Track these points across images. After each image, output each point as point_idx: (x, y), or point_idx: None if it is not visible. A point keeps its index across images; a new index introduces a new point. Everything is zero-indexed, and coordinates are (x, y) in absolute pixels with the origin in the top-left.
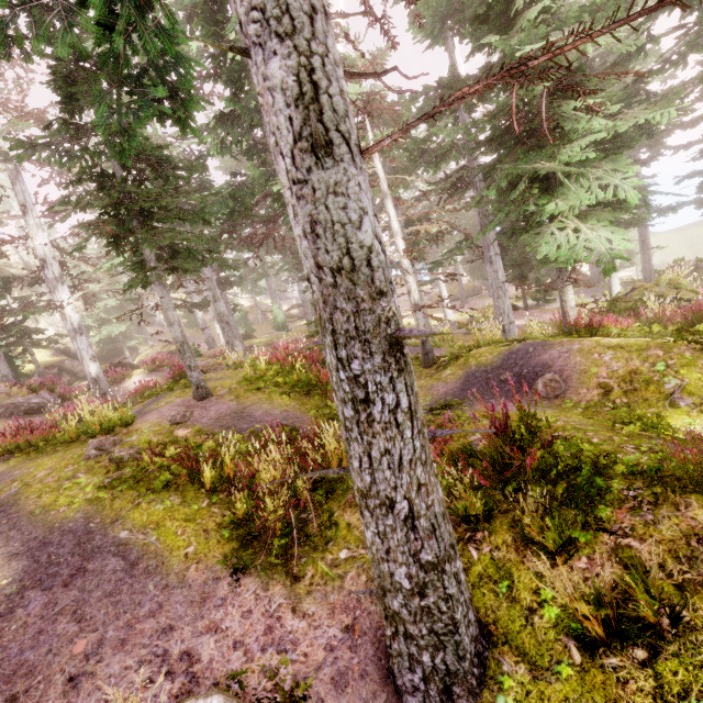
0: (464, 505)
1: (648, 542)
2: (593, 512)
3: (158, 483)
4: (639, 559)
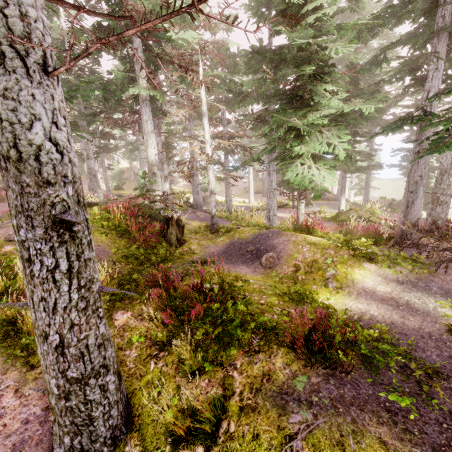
0: (156, 333)
1: (243, 375)
2: (226, 350)
3: None
4: (233, 386)
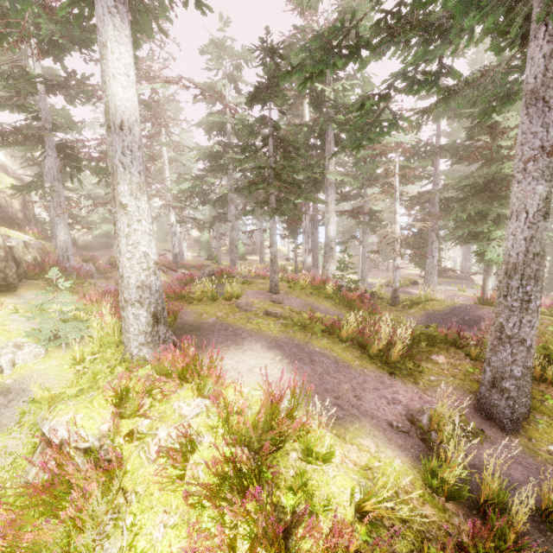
0: None
1: None
2: None
3: (318, 330)
4: None
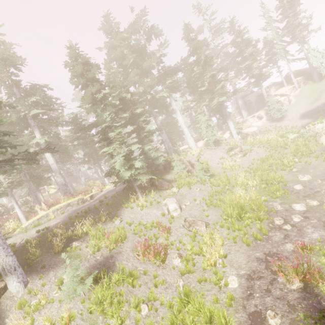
0: None
1: None
2: None
3: None
4: None
